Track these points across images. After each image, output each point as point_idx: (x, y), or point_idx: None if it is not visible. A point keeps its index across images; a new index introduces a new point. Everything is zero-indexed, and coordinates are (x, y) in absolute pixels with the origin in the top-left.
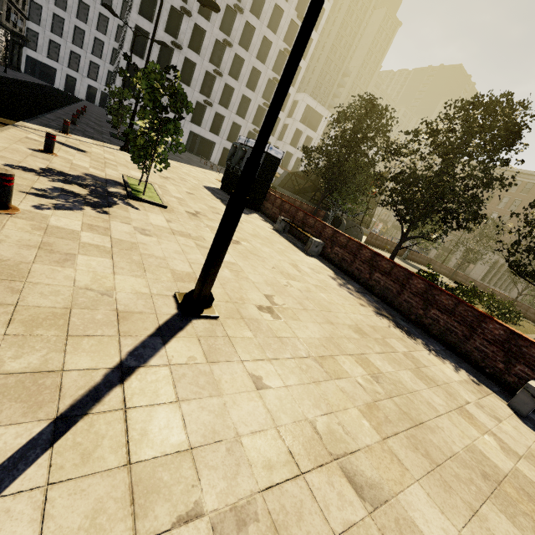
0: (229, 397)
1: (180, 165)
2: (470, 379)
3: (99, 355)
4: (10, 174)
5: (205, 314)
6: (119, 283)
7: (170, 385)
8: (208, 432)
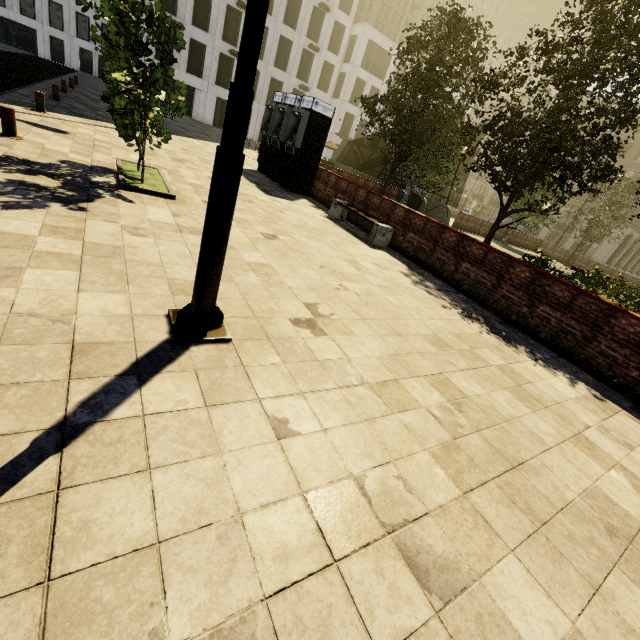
0: (232, 455)
1: (205, 144)
2: (591, 394)
3: (29, 411)
4: None
5: (210, 337)
6: (83, 304)
7: (140, 446)
8: (191, 513)
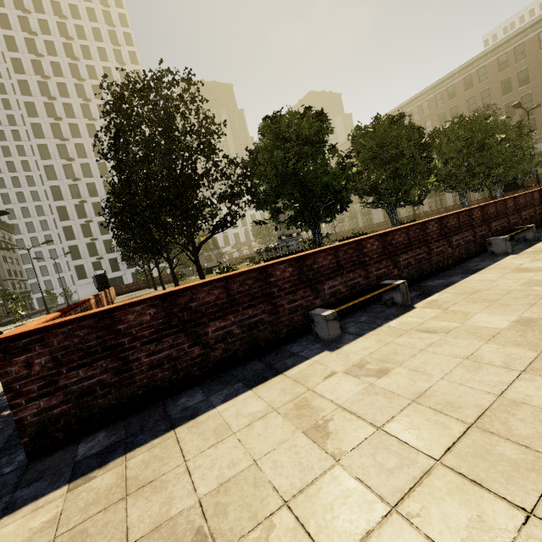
0: None
1: None
2: None
3: None
4: None
5: None
6: None
7: None
8: None
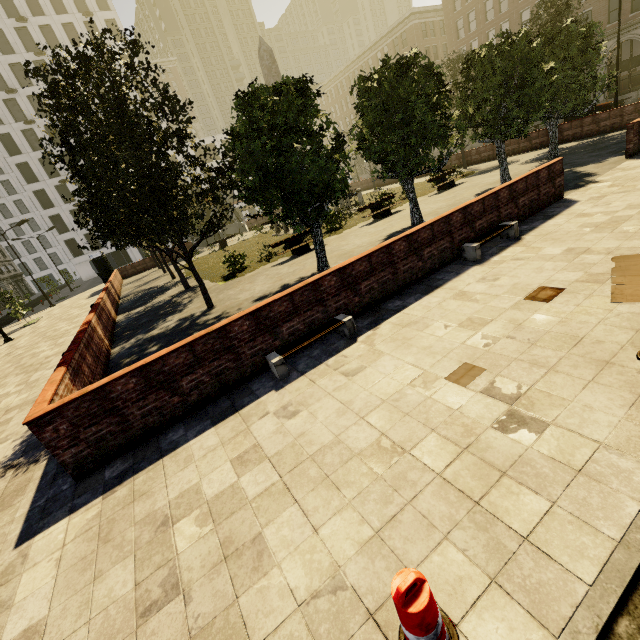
0: None
1: (98, 286)
2: None
3: None
4: None
5: (9, 341)
6: None
7: None
8: None
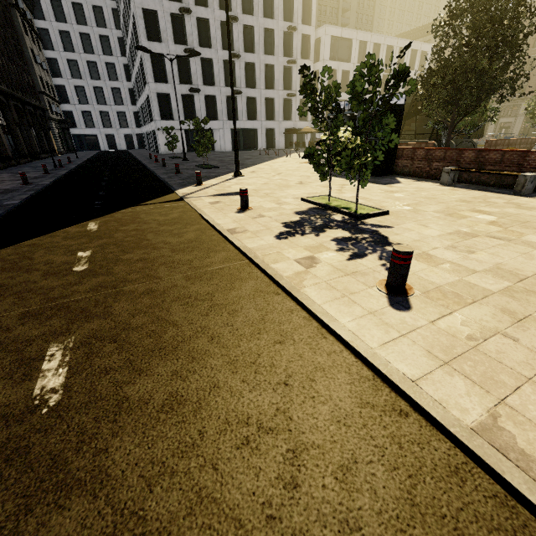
0: None
1: (270, 166)
2: None
3: None
4: (413, 249)
5: None
6: None
7: None
8: None
